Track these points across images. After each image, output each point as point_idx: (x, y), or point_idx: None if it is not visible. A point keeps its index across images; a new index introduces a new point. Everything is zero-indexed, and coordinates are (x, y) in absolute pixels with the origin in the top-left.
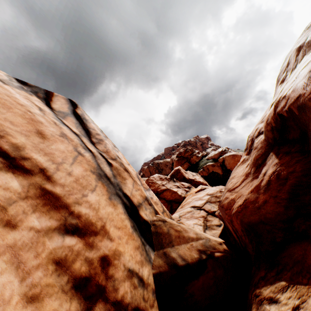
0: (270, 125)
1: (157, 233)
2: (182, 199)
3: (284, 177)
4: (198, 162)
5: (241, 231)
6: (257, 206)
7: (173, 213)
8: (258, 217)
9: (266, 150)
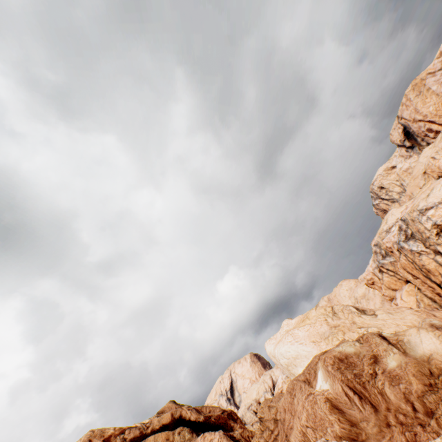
0: None
1: None
2: None
3: None
4: None
5: None
6: None
7: None
8: None
9: None
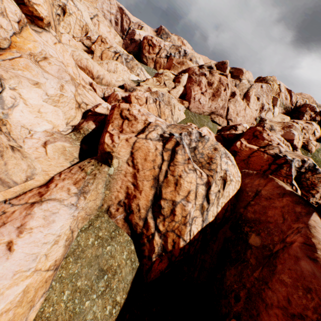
0: None
1: None
2: None
3: None
4: None
5: None
6: None
7: None
8: None
9: None
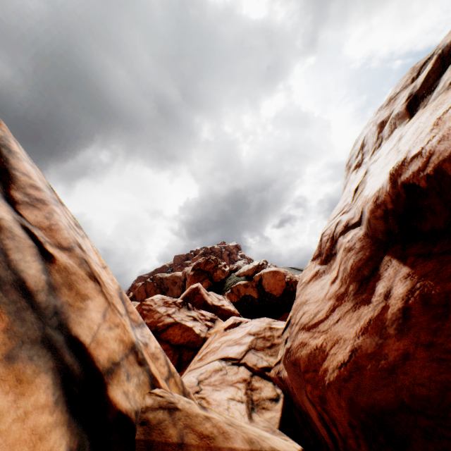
0: (384, 206)
1: (150, 450)
2: (202, 342)
3: (440, 301)
4: (224, 279)
5: (350, 425)
6: (386, 367)
7: (182, 371)
8: (394, 394)
9: (374, 252)
